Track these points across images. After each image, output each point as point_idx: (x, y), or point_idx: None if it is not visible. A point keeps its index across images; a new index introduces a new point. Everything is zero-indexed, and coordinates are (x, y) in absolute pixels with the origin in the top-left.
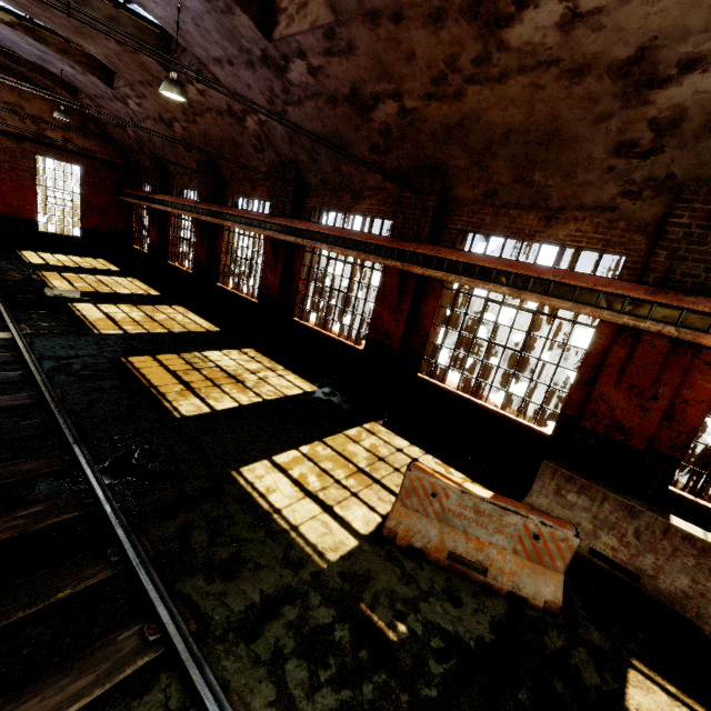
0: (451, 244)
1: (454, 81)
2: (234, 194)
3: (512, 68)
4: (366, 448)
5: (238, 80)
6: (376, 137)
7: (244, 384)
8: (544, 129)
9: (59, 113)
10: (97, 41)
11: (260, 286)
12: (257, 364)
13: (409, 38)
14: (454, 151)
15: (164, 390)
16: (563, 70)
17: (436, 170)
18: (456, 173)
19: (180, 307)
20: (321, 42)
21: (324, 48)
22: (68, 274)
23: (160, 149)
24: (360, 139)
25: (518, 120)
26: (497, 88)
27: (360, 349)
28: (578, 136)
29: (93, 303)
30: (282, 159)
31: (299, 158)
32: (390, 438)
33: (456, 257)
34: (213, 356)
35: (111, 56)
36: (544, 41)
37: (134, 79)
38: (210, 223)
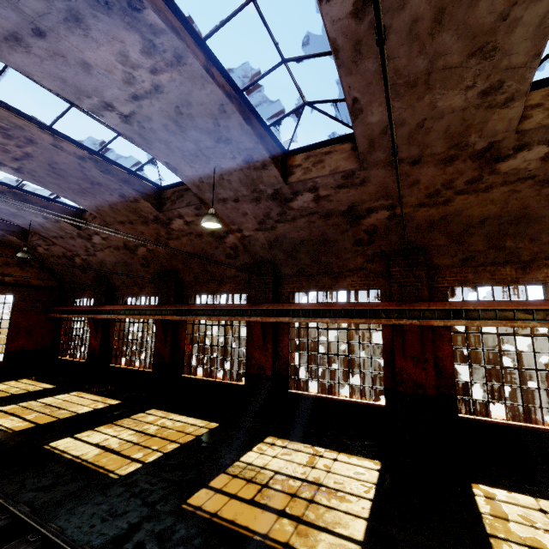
0: (444, 298)
1: (446, 194)
2: (197, 293)
3: (497, 183)
4: (526, 524)
5: (235, 211)
6: (361, 234)
7: (328, 487)
8: (515, 214)
9: (23, 254)
10: (97, 197)
11: (247, 367)
12: (300, 454)
13: (418, 173)
14: (435, 236)
15: (281, 536)
16: (537, 181)
17: (416, 250)
18: (435, 250)
19: (154, 410)
20: (337, 181)
21: (338, 184)
22: (8, 407)
23: (109, 269)
24: (345, 237)
25: (493, 211)
26: (481, 195)
27: (383, 405)
28: (542, 215)
29: (70, 436)
30: (257, 260)
31: (276, 257)
32: (512, 498)
33: (472, 306)
34: (255, 459)
35: (103, 206)
36: (527, 167)
37: (116, 220)
38: (173, 321)
